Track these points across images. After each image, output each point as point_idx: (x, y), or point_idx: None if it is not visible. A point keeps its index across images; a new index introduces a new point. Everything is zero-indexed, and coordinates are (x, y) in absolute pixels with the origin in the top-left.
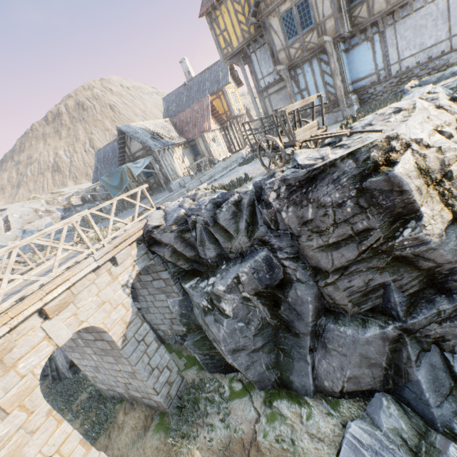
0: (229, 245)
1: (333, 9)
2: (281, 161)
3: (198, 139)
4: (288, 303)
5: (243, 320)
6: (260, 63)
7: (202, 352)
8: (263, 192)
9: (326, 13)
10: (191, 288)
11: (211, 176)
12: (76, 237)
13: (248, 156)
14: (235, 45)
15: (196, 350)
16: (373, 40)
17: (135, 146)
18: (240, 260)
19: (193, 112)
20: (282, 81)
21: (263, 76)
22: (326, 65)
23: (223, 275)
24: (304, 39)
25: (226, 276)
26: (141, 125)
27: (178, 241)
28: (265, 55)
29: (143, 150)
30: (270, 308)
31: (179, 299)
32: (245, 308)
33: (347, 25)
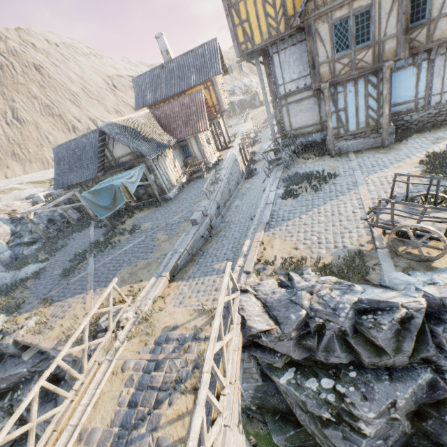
0: (376, 360)
1: (399, 29)
2: (399, 234)
3: (191, 139)
4: (442, 420)
5: (381, 436)
6: (283, 67)
7: (294, 445)
8: (445, 312)
9: (389, 31)
10: (292, 387)
11: (222, 192)
12: (111, 324)
13: (276, 179)
14: (258, 41)
15: (286, 445)
16: (420, 66)
17: (119, 150)
18: (386, 375)
19: (183, 106)
20: (306, 90)
21: (284, 82)
22: (374, 88)
23: (362, 391)
24: (356, 56)
25: (373, 397)
26: (123, 121)
27: (296, 348)
28: (291, 58)
29: (131, 155)
30: (411, 418)
31: (257, 384)
32: (388, 426)
33: (407, 49)
